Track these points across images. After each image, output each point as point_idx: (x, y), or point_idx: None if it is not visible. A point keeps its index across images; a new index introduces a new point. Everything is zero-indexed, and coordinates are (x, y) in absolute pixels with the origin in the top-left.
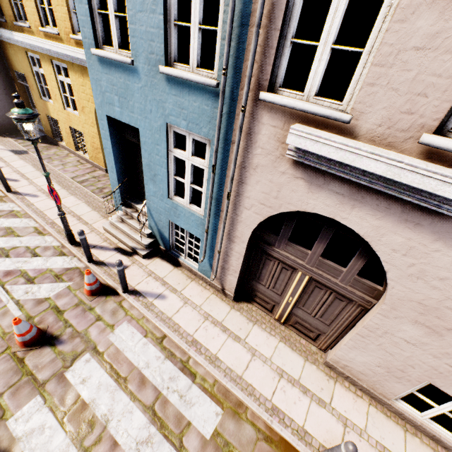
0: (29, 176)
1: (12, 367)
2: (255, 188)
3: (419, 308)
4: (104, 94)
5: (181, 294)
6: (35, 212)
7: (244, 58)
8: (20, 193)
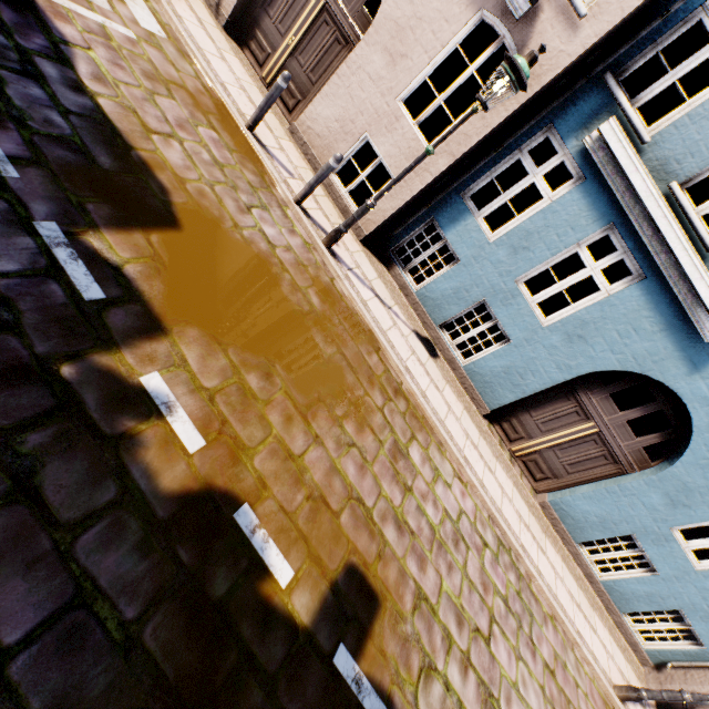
0: None
1: None
2: None
3: (393, 31)
4: None
5: None
6: None
7: None
8: None
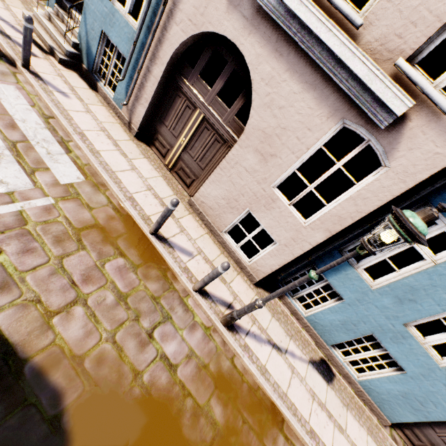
0: None
1: None
2: (189, 1)
3: (262, 137)
4: None
5: (86, 105)
6: None
7: None
8: None
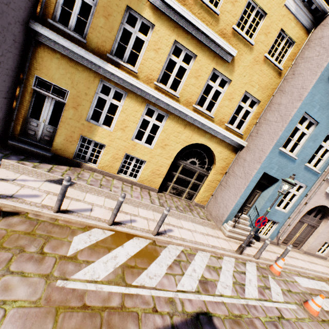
0: (130, 211)
1: (328, 325)
2: (312, 200)
3: None
4: (270, 164)
5: (276, 252)
6: (195, 243)
7: (327, 169)
8: (160, 232)
